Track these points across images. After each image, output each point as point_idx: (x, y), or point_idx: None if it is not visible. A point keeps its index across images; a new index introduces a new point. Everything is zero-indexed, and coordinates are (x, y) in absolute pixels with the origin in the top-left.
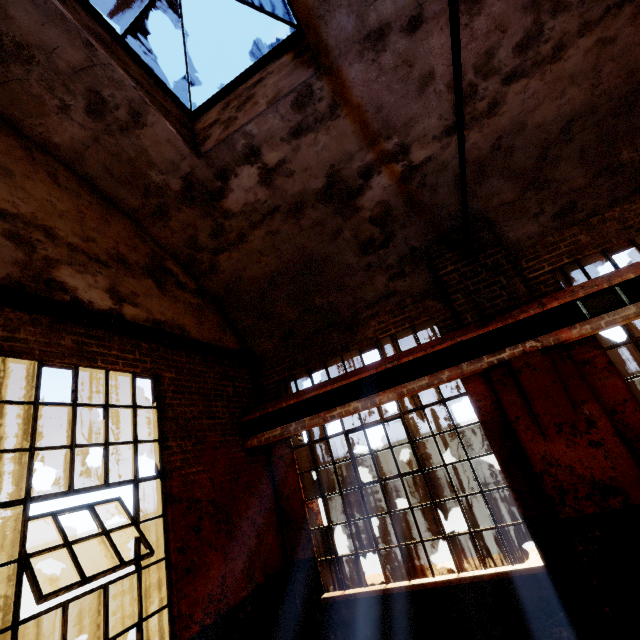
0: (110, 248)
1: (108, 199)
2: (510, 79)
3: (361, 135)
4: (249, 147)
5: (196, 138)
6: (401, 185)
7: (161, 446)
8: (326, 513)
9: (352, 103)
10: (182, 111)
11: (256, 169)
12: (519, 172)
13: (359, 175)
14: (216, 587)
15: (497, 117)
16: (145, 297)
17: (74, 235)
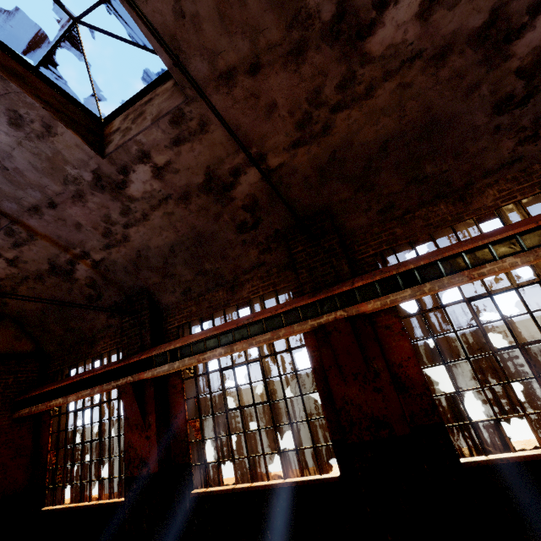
0: None
1: None
2: (127, 226)
3: (57, 246)
4: None
5: None
6: (95, 269)
7: None
8: (56, 459)
9: (41, 234)
10: None
11: (3, 260)
12: (157, 268)
13: (68, 264)
14: None
15: (131, 242)
16: None
17: None
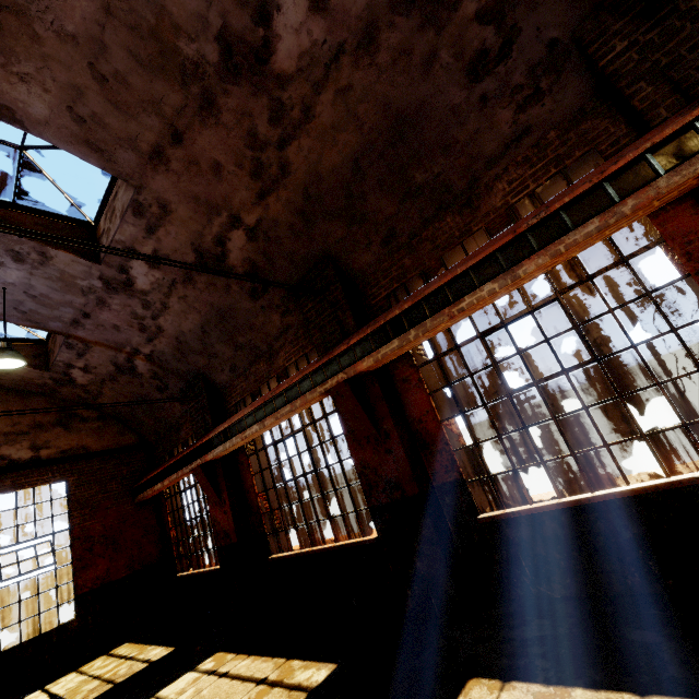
0: (30, 422)
1: (27, 392)
2: (155, 318)
3: (111, 349)
4: (66, 364)
5: (48, 357)
6: (151, 362)
7: (69, 515)
8: (176, 535)
9: (93, 342)
10: (37, 345)
11: (78, 369)
12: (199, 351)
13: (127, 362)
14: (103, 573)
15: (166, 331)
16: (56, 440)
17: (7, 426)
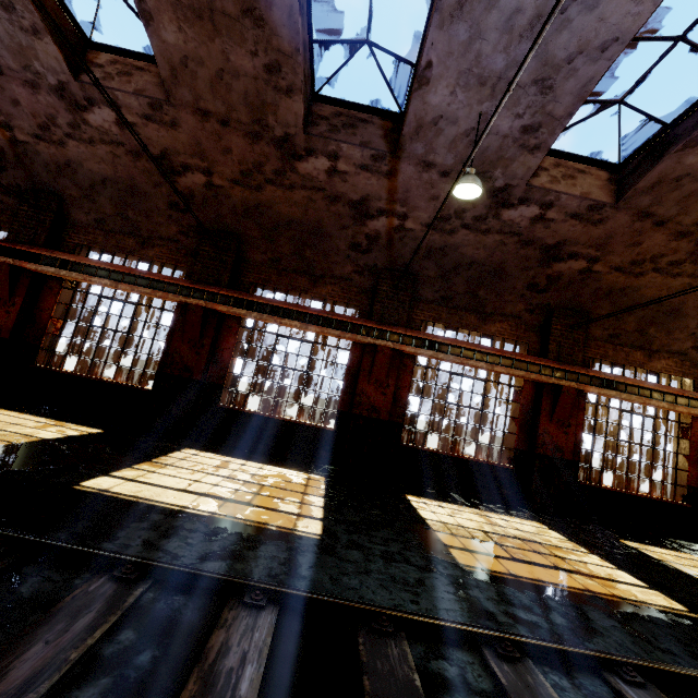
0: None
1: None
2: (69, 136)
3: None
4: None
5: None
6: (12, 145)
7: None
8: None
9: None
10: None
11: None
12: (81, 186)
13: None
14: None
15: (66, 150)
16: None
17: None
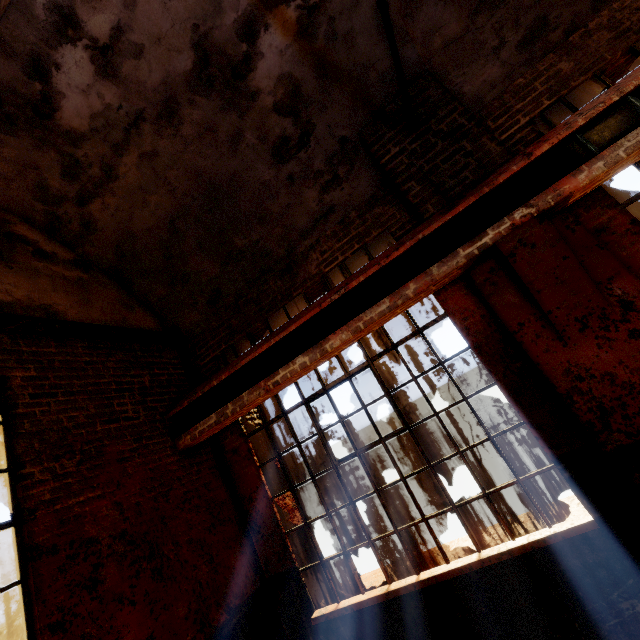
0: None
1: None
2: None
3: None
4: (56, 10)
5: None
6: (303, 43)
7: (12, 477)
8: (299, 509)
9: None
10: None
11: (83, 50)
12: None
13: (239, 36)
14: None
15: None
16: None
17: None
